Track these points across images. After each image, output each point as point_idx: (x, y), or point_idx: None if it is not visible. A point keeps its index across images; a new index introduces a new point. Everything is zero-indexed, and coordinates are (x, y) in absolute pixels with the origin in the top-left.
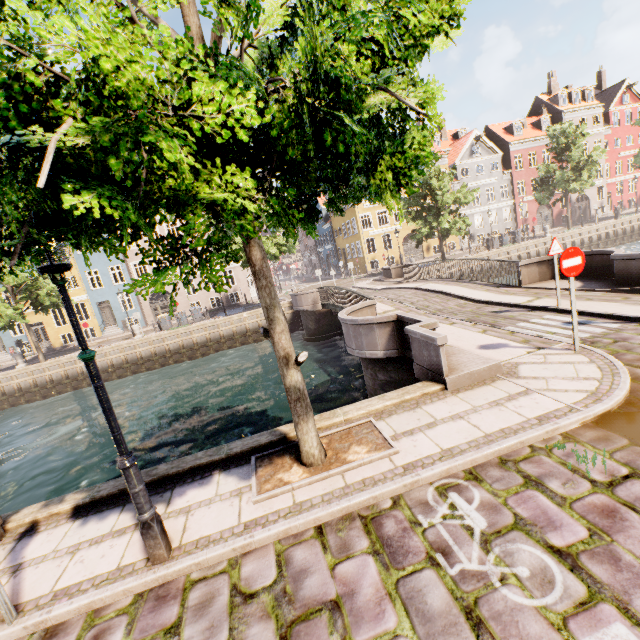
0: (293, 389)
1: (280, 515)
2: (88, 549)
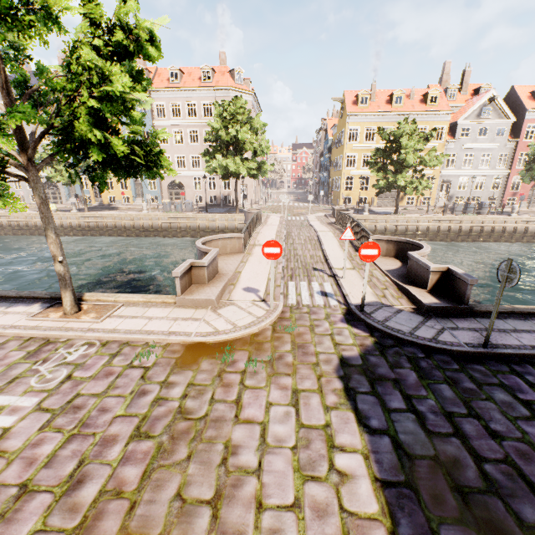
0: (58, 273)
1: (25, 327)
2: None
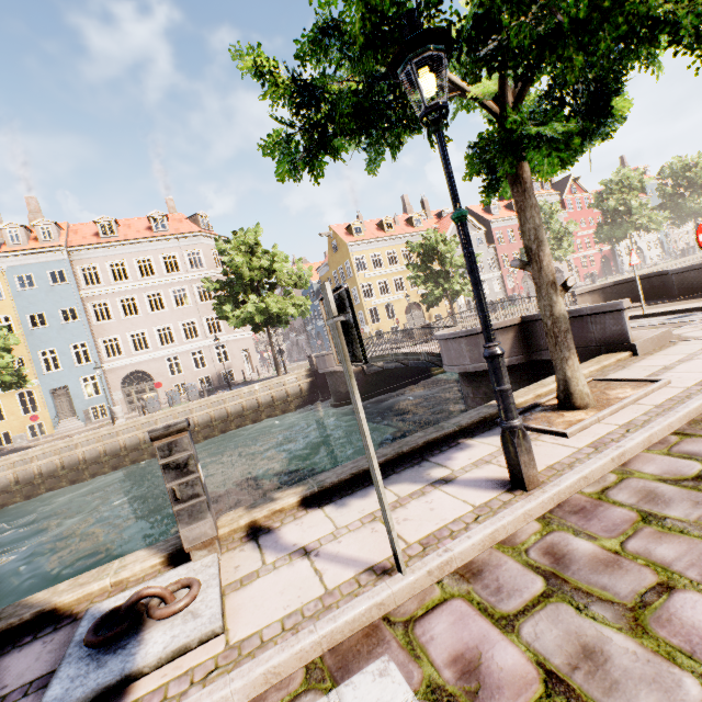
0: (563, 318)
1: (620, 433)
2: (395, 512)
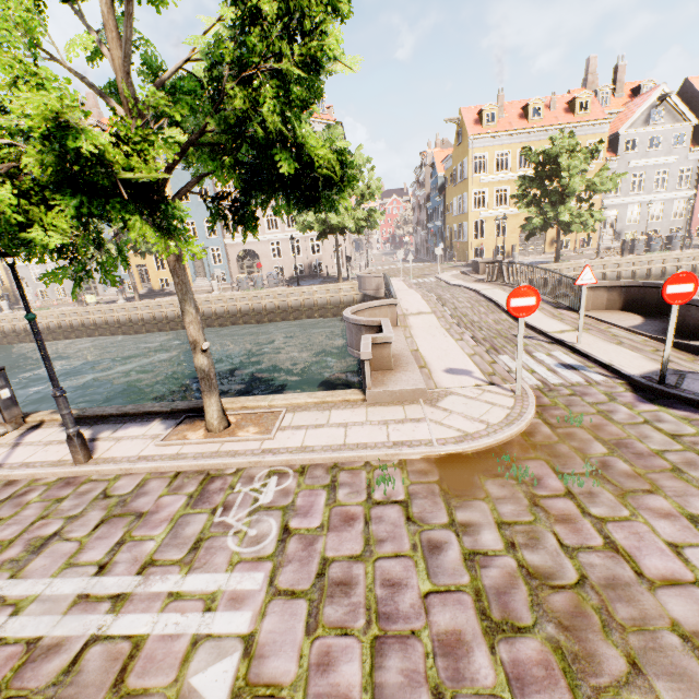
0: (199, 370)
1: (162, 457)
2: (55, 445)
